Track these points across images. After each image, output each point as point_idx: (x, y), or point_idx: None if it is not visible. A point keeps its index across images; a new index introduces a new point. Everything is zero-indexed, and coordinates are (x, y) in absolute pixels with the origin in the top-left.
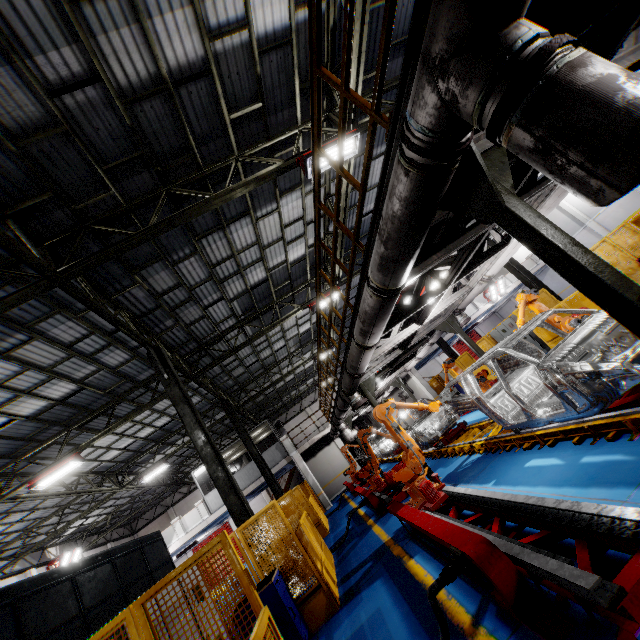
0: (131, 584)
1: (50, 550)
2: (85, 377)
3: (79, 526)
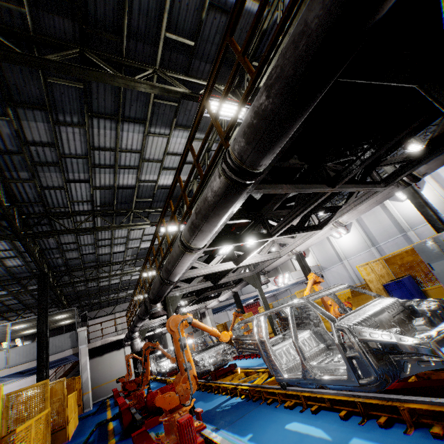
0: None
1: None
2: None
3: None
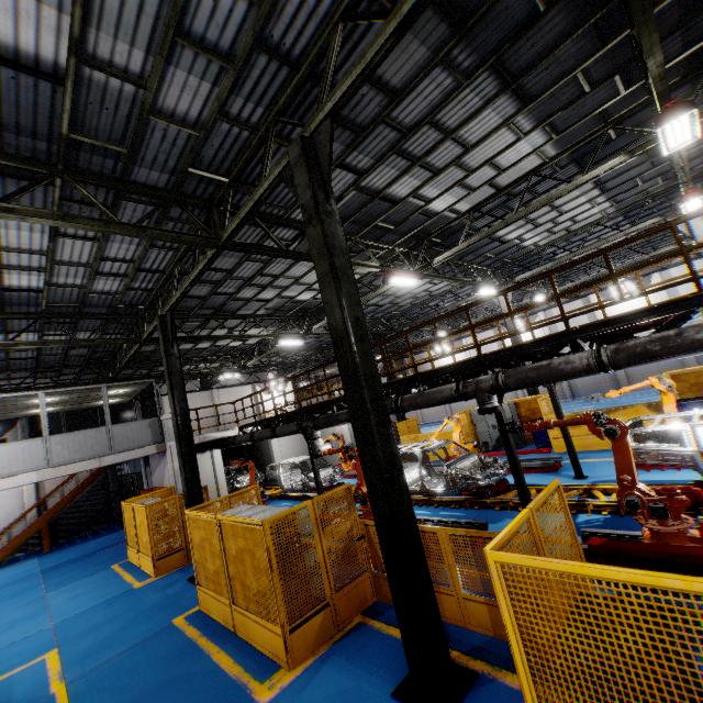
0: None
1: None
2: (99, 63)
3: None
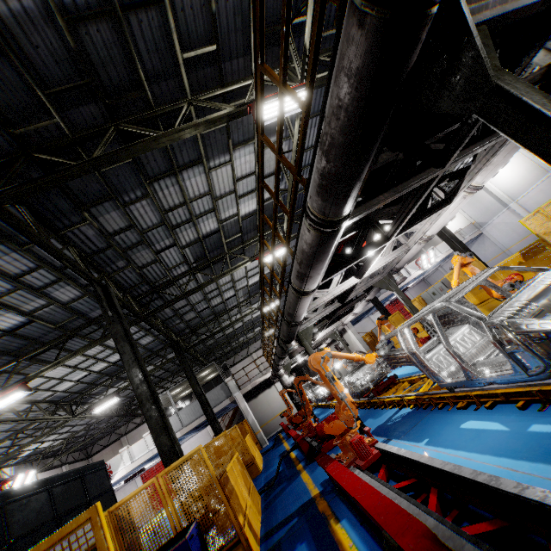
0: (66, 513)
1: (6, 470)
2: (35, 310)
3: (35, 449)
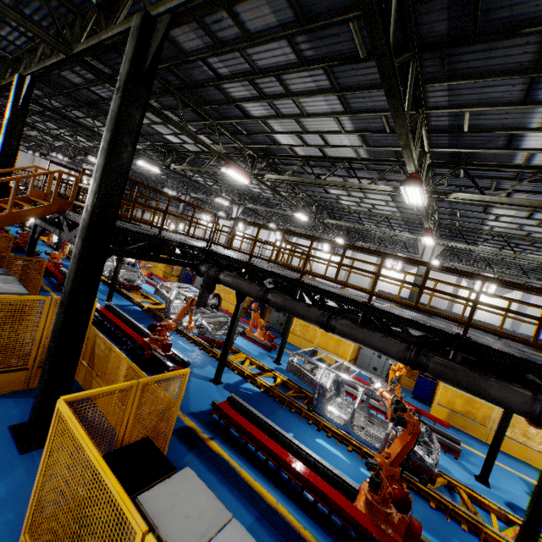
0: None
1: None
2: None
3: None
